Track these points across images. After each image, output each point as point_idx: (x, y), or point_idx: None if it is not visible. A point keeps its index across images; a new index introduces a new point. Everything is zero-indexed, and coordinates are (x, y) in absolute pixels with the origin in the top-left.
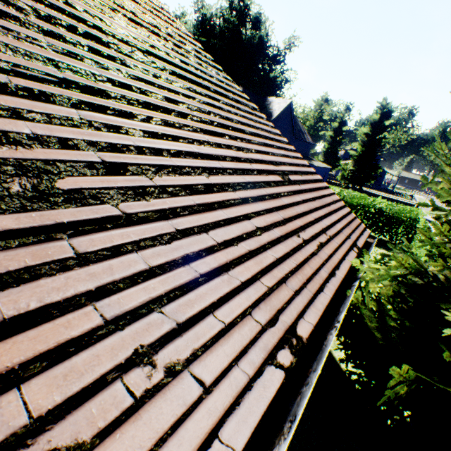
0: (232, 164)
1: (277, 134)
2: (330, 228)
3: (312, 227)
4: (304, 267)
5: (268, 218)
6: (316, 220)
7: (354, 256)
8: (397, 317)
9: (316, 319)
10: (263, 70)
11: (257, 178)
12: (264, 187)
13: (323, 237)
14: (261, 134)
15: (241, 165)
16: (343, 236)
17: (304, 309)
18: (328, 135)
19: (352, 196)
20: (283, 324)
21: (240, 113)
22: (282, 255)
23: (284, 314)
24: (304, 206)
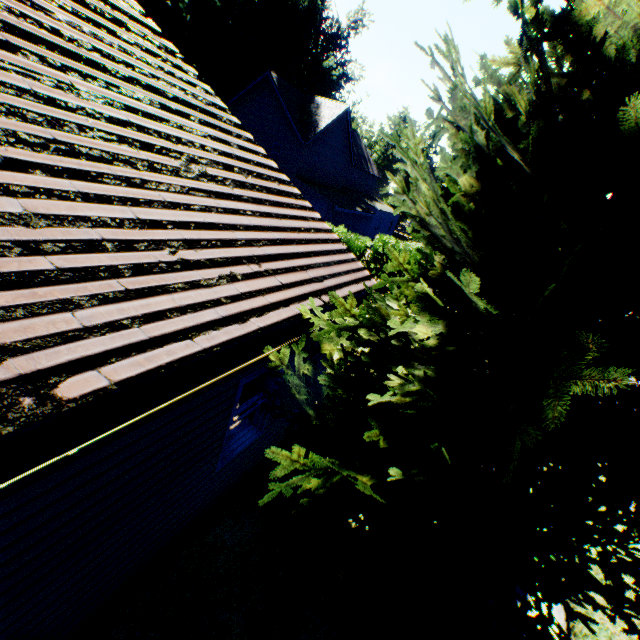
0: (17, 101)
1: (215, 105)
2: (278, 260)
3: (225, 249)
4: (156, 298)
5: (88, 208)
6: (245, 243)
7: (317, 306)
8: (329, 384)
9: (135, 375)
10: (313, 54)
11: (96, 144)
12: (110, 163)
13: (249, 267)
14: (164, 90)
15: (51, 111)
16: (306, 276)
17: (108, 356)
18: (402, 169)
19: (410, 251)
20: (8, 372)
21: (114, 41)
22: (94, 270)
23: (24, 357)
24: (223, 218)
